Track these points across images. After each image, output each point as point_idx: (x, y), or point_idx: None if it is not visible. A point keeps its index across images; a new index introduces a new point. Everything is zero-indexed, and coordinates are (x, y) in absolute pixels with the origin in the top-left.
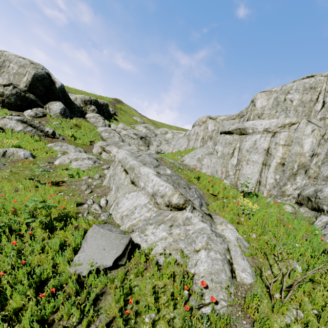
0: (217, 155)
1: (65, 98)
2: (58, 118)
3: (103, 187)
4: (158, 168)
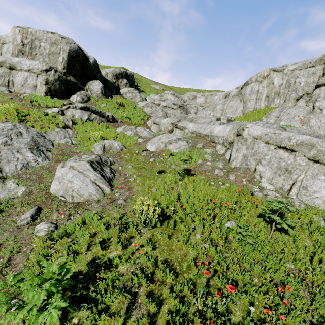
0: (322, 113)
1: (100, 75)
2: (101, 99)
3: (239, 169)
4: None
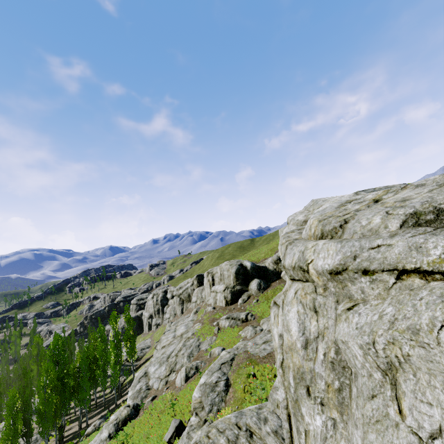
0: None
1: (259, 272)
2: (257, 294)
3: None
4: (211, 375)
